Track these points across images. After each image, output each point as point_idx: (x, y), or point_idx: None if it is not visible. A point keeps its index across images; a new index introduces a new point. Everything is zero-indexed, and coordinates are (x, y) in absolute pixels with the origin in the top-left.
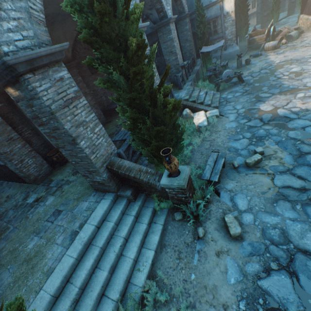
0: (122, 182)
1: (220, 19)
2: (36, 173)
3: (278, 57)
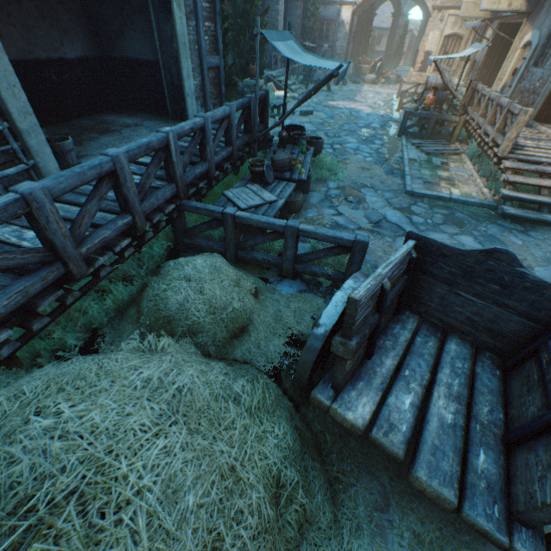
0: None
1: (334, 25)
2: None
3: (369, 89)
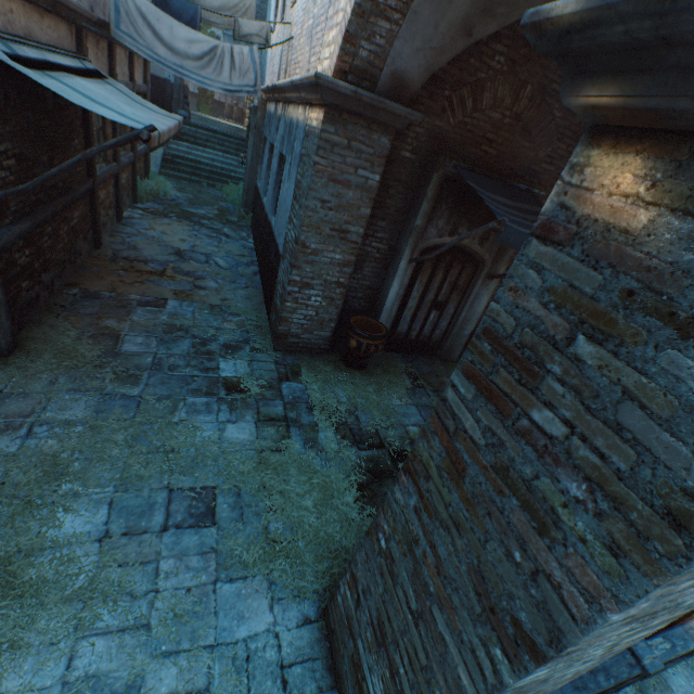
0: None
1: None
2: (297, 327)
3: None
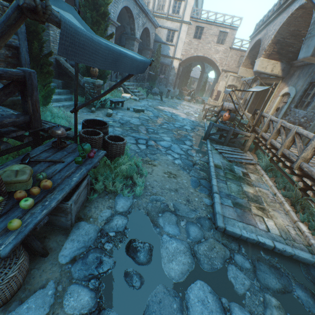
0: (59, 77)
1: (169, 68)
2: None
3: (186, 104)
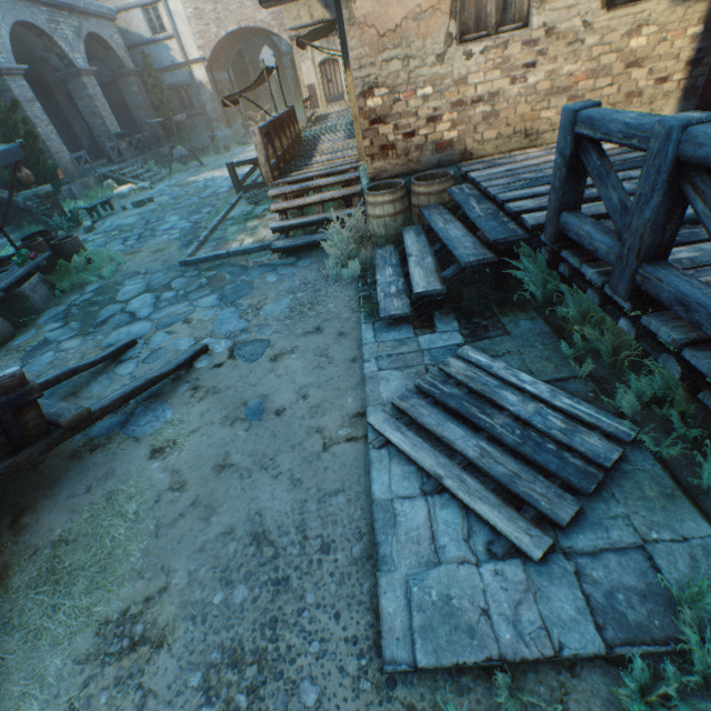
0: None
1: (194, 89)
2: None
3: None
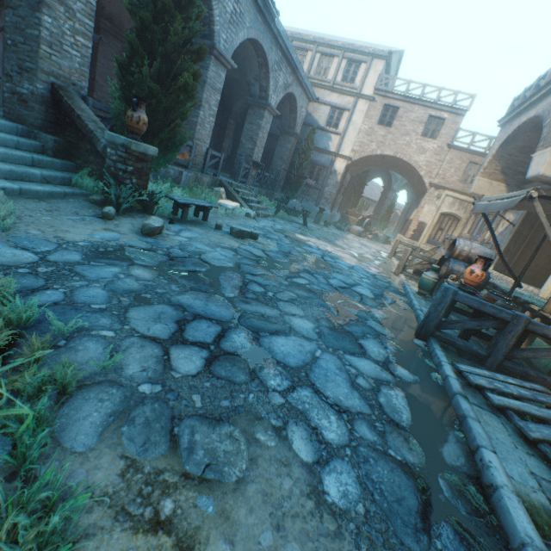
0: (56, 130)
1: (326, 172)
2: None
3: (355, 238)
